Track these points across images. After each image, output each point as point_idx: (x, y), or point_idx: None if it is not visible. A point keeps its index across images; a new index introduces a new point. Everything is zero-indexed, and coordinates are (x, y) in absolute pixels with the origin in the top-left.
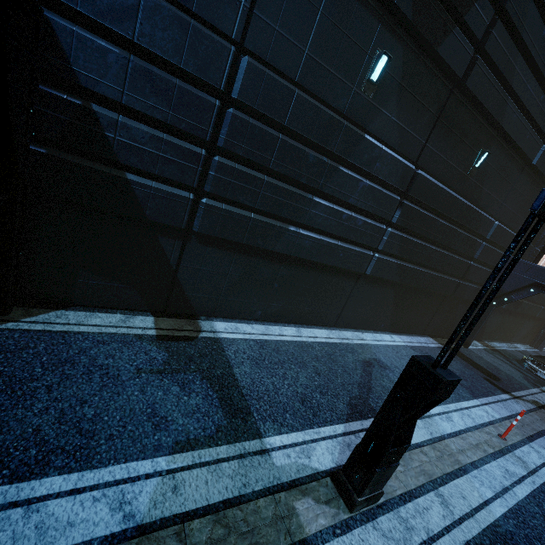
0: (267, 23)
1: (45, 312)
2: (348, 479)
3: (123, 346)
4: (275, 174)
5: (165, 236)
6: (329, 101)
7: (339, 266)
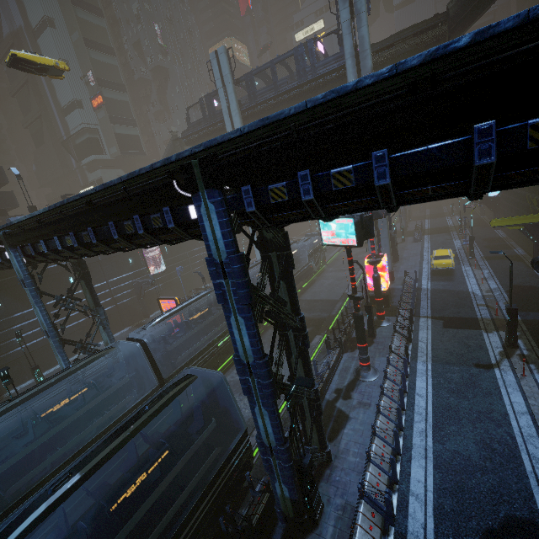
0: None
1: None
2: None
3: None
4: None
5: None
6: None
7: (45, 345)
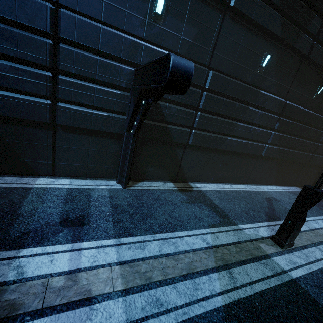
0: (219, 55)
1: (138, 183)
2: (279, 237)
3: (170, 193)
4: (221, 115)
5: (177, 147)
6: (244, 79)
7: (249, 153)
